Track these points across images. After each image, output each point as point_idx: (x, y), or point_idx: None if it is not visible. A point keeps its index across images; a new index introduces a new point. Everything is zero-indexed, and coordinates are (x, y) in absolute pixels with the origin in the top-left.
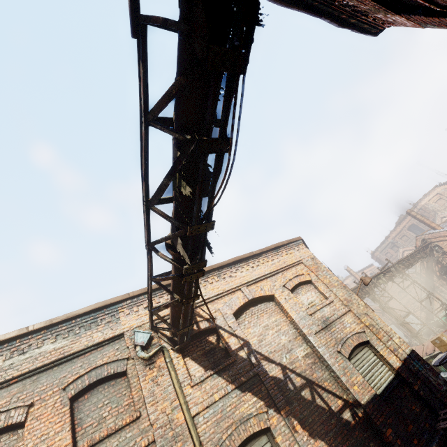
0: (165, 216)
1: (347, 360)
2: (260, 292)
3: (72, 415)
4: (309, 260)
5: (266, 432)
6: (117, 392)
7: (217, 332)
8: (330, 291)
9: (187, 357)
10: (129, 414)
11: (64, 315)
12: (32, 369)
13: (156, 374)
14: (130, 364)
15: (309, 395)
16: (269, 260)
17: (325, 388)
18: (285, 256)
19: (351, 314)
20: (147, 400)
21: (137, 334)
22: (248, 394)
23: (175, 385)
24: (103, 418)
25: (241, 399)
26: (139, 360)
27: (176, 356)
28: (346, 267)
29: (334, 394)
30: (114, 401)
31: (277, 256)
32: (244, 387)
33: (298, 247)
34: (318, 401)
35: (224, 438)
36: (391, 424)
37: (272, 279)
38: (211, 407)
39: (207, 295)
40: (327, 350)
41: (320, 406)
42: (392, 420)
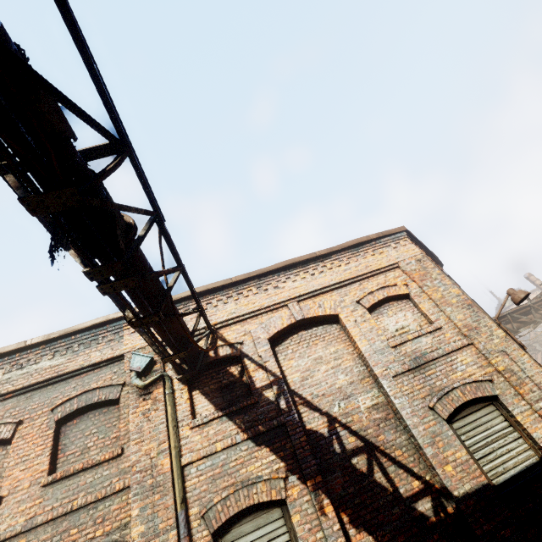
0: (13, 188)
1: (444, 422)
2: (316, 311)
3: (57, 439)
4: (411, 262)
5: (281, 504)
6: (108, 421)
7: (242, 361)
8: (440, 312)
9: (197, 390)
10: (115, 448)
11: (63, 330)
12: (26, 385)
13: (150, 407)
14: (125, 392)
15: (365, 465)
16: (342, 264)
17: (394, 459)
18: (370, 258)
19: (472, 350)
20: (131, 437)
21: (135, 357)
22: (265, 449)
23: (169, 424)
24: (87, 448)
25: (252, 455)
26: (134, 388)
27: (180, 388)
28: (529, 276)
29: (408, 471)
30: (102, 431)
31: (357, 258)
32: (261, 439)
33: (397, 243)
34: (377, 476)
35: (215, 501)
36: (506, 540)
37: (341, 292)
38: (209, 458)
39: (237, 313)
40: (409, 404)
41: (380, 485)
42: (512, 532)
